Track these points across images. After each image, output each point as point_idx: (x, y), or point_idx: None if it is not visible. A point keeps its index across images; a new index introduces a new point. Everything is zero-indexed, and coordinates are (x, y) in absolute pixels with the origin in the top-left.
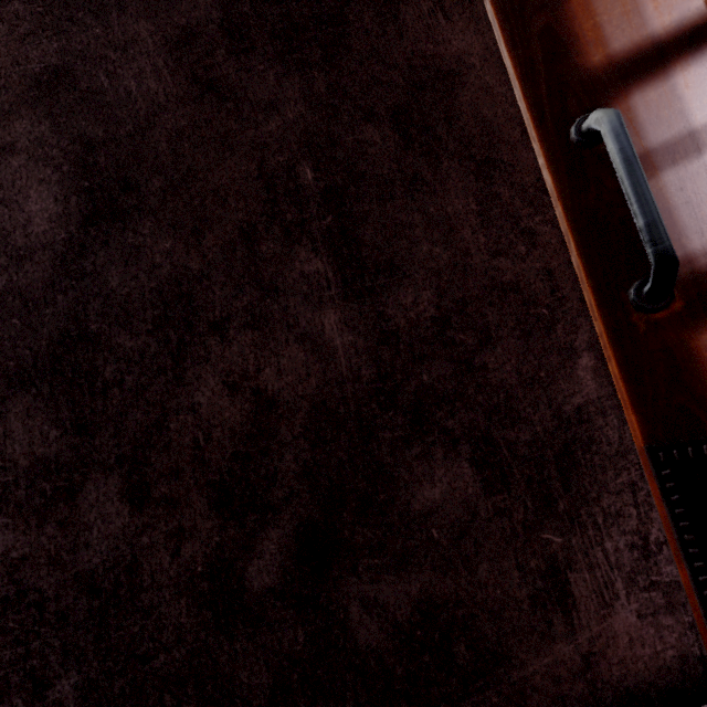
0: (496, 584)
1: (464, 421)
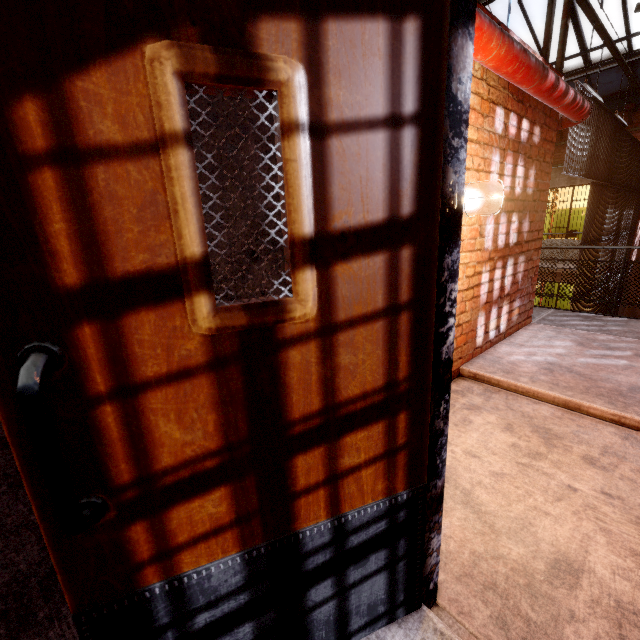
0: None
1: None
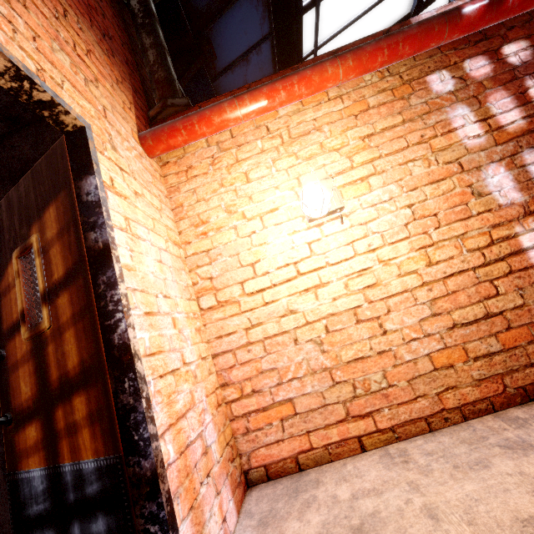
0: (3, 514)
1: (1, 451)
